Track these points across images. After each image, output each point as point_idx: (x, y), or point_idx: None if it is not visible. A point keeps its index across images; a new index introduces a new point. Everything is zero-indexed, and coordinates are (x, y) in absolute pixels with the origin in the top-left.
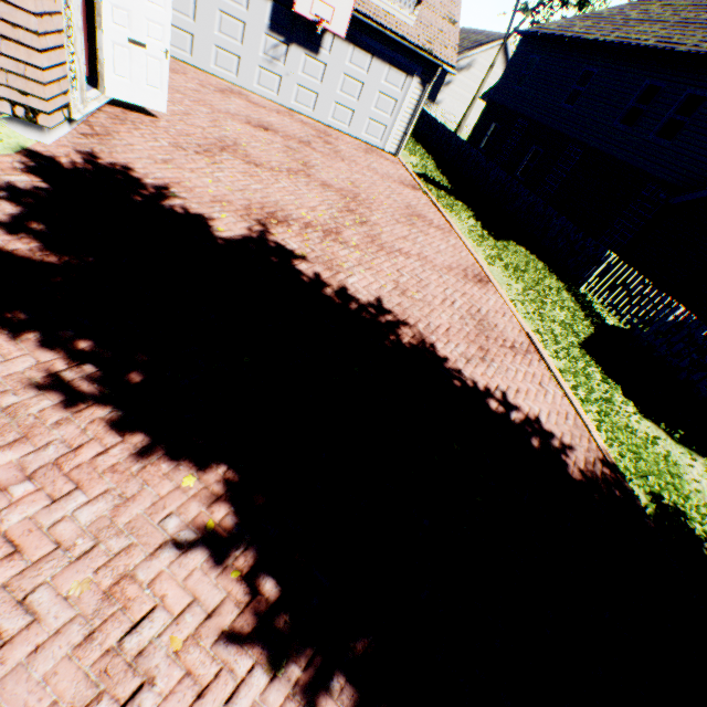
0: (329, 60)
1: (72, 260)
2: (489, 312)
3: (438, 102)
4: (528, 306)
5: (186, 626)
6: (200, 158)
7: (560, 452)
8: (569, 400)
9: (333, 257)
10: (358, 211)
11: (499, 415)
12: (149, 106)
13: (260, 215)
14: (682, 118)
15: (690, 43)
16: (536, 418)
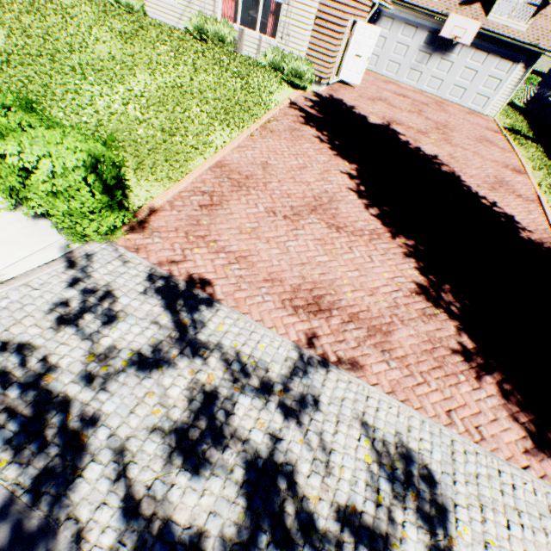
0: (455, 60)
1: (324, 117)
2: (512, 181)
3: None
4: None
5: (340, 183)
6: (368, 101)
7: (519, 229)
8: (548, 223)
9: (418, 139)
10: (442, 130)
11: (485, 205)
12: (353, 82)
13: (388, 121)
14: None
15: None
16: (511, 216)
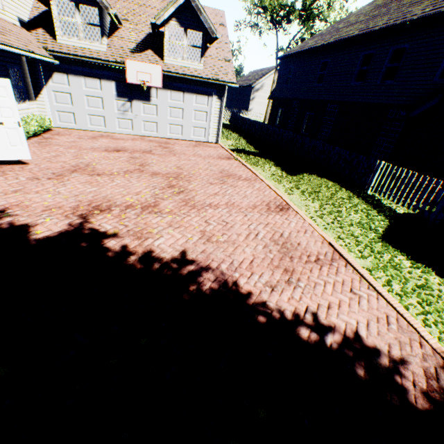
0: (158, 102)
1: None
2: (292, 233)
3: (250, 110)
4: (326, 218)
5: None
6: (50, 181)
7: (393, 373)
8: (385, 299)
9: (144, 227)
10: (178, 185)
11: (313, 345)
12: (17, 158)
13: (85, 210)
14: (395, 65)
15: (381, 24)
16: (355, 334)
